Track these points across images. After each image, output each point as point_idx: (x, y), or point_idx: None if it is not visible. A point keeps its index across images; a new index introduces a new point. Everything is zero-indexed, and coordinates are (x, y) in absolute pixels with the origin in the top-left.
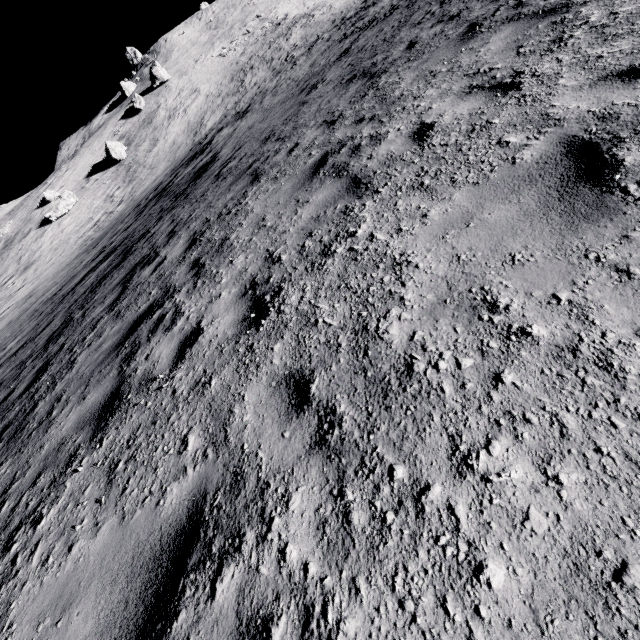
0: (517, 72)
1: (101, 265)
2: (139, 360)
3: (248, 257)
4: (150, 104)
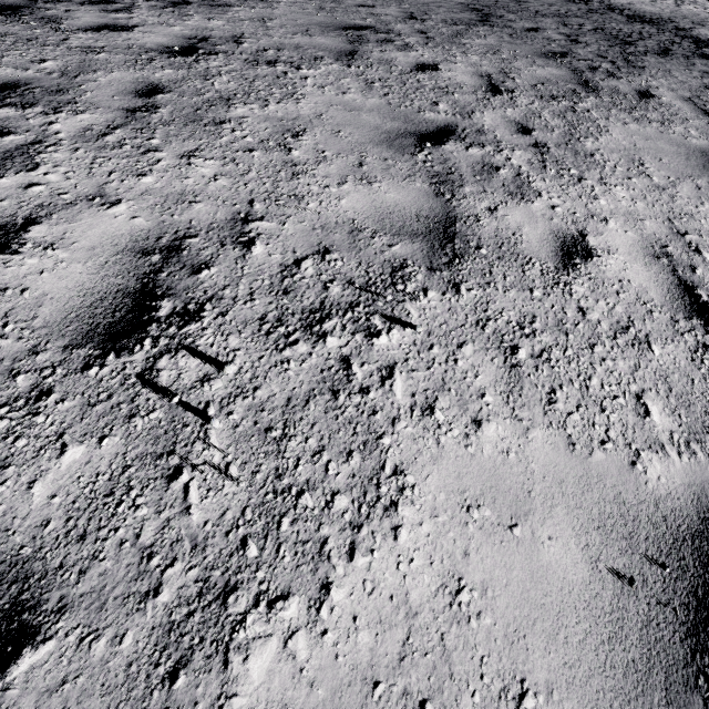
0: (513, 90)
1: None
2: (58, 7)
3: (225, 26)
4: None
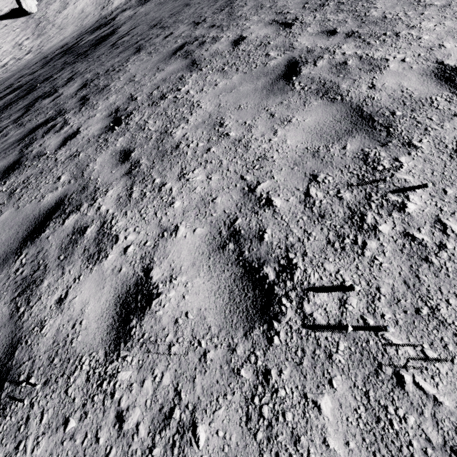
0: (296, 18)
1: (8, 96)
2: (35, 146)
3: (118, 96)
4: None
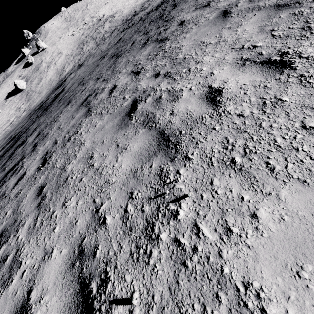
0: (143, 67)
1: (7, 145)
2: (3, 187)
3: (50, 142)
4: (37, 60)
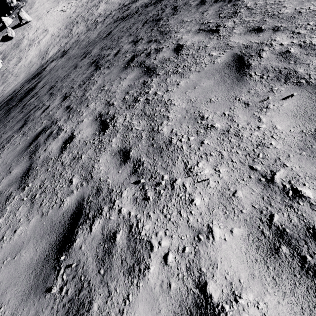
0: (113, 116)
1: None
2: None
3: None
4: (18, 34)
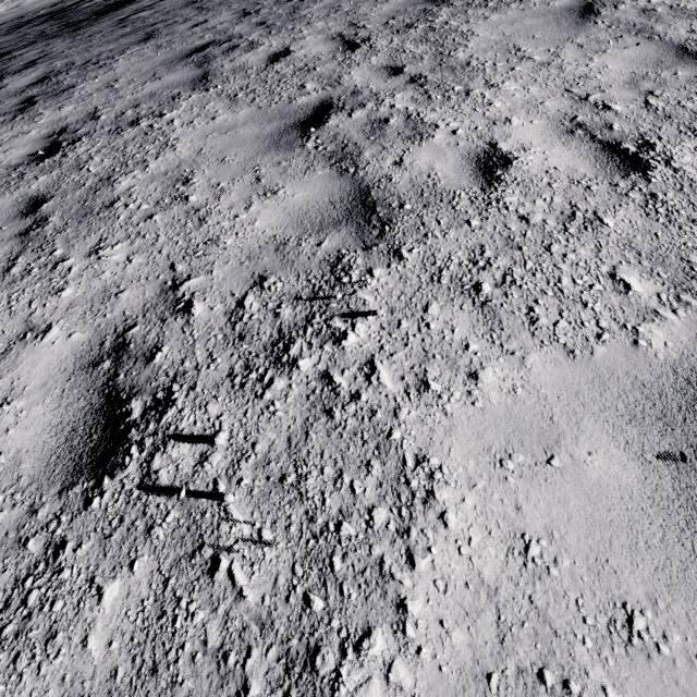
0: (369, 38)
1: None
2: None
3: (77, 108)
4: None
